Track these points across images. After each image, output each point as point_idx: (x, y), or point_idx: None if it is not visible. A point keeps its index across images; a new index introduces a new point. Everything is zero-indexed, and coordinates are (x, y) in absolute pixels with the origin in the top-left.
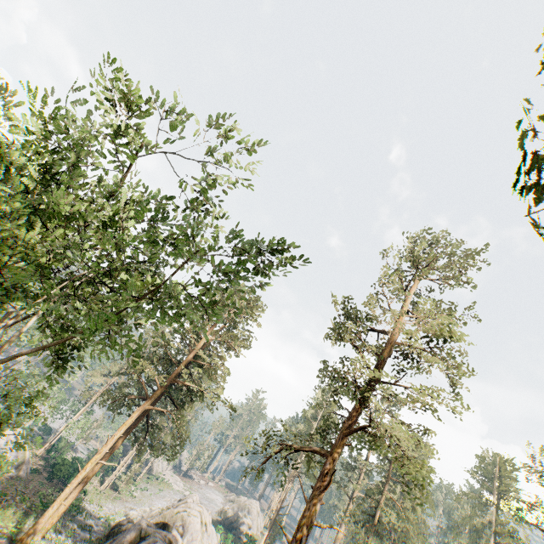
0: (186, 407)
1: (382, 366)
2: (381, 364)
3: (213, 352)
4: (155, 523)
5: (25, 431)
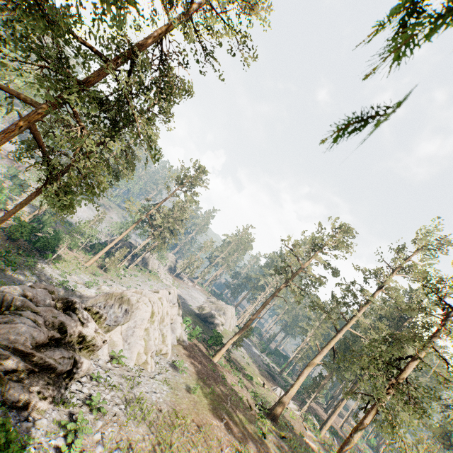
0: (108, 140)
1: None
2: None
3: (166, 54)
4: (56, 298)
5: (5, 195)
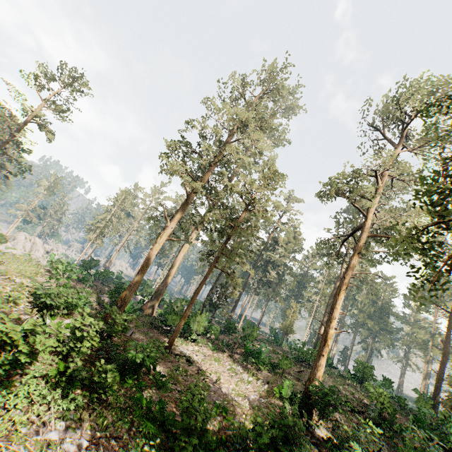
0: None
1: (17, 131)
2: (17, 130)
3: None
4: None
5: None
